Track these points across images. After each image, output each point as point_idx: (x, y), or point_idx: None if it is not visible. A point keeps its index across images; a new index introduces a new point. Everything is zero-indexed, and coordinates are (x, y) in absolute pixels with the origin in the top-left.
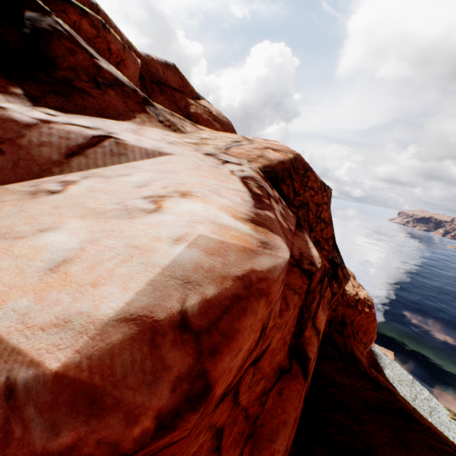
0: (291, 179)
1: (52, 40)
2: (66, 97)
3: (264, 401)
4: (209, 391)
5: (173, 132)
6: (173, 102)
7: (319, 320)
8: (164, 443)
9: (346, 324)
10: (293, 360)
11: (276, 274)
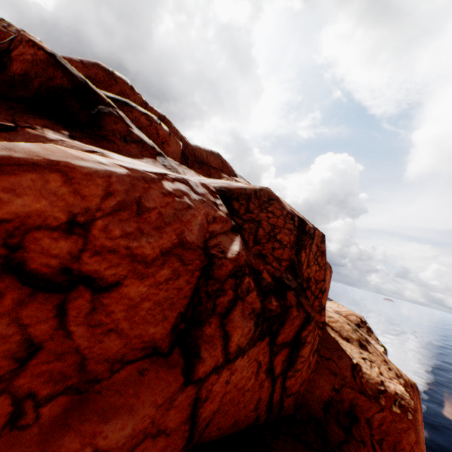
0: (248, 201)
1: (106, 117)
2: (97, 141)
3: (117, 370)
4: None
5: (171, 172)
6: (208, 174)
7: (234, 325)
8: None
9: (359, 420)
10: (177, 348)
11: (87, 170)
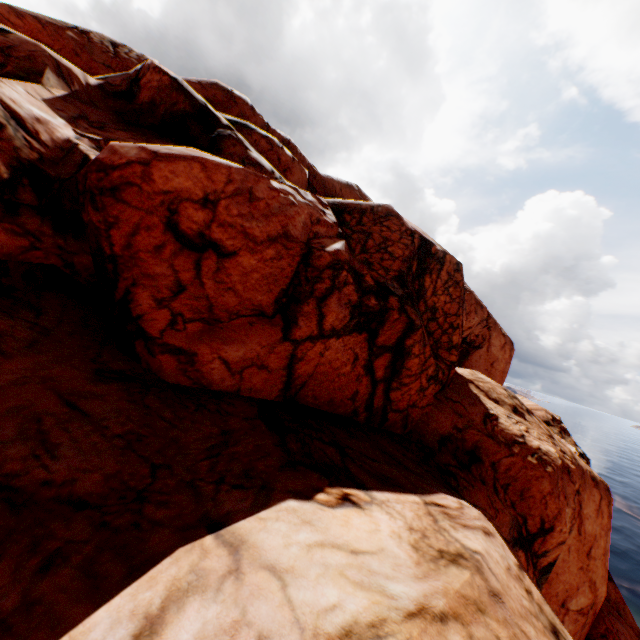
0: (362, 215)
1: (225, 140)
2: None
3: (234, 319)
4: (149, 165)
5: None
6: None
7: (329, 309)
8: (128, 177)
9: (481, 462)
10: (279, 315)
11: (216, 163)
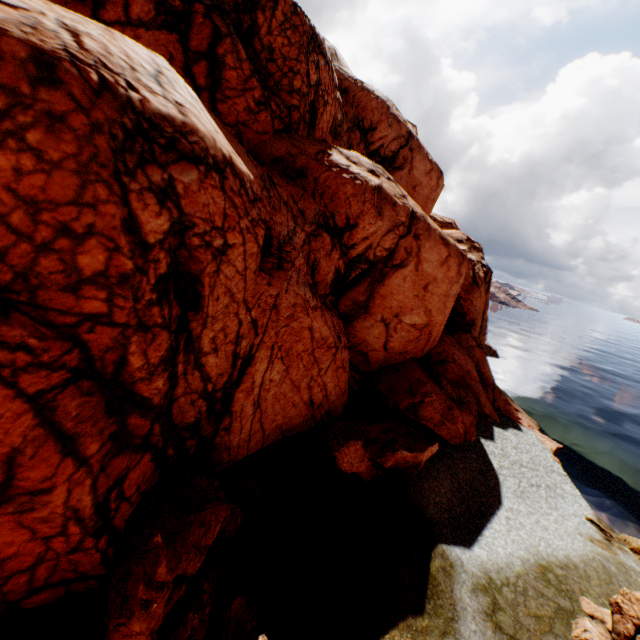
0: None
1: None
2: None
3: None
4: None
5: None
6: None
7: (136, 3)
8: None
9: (307, 179)
10: (91, 2)
11: None
